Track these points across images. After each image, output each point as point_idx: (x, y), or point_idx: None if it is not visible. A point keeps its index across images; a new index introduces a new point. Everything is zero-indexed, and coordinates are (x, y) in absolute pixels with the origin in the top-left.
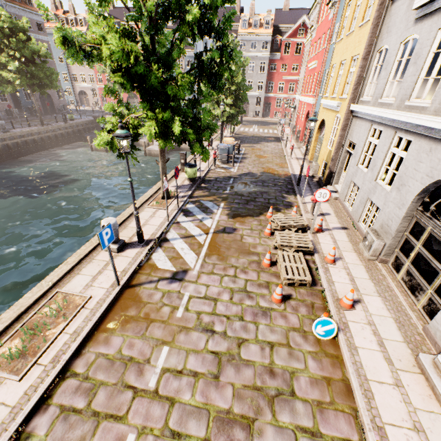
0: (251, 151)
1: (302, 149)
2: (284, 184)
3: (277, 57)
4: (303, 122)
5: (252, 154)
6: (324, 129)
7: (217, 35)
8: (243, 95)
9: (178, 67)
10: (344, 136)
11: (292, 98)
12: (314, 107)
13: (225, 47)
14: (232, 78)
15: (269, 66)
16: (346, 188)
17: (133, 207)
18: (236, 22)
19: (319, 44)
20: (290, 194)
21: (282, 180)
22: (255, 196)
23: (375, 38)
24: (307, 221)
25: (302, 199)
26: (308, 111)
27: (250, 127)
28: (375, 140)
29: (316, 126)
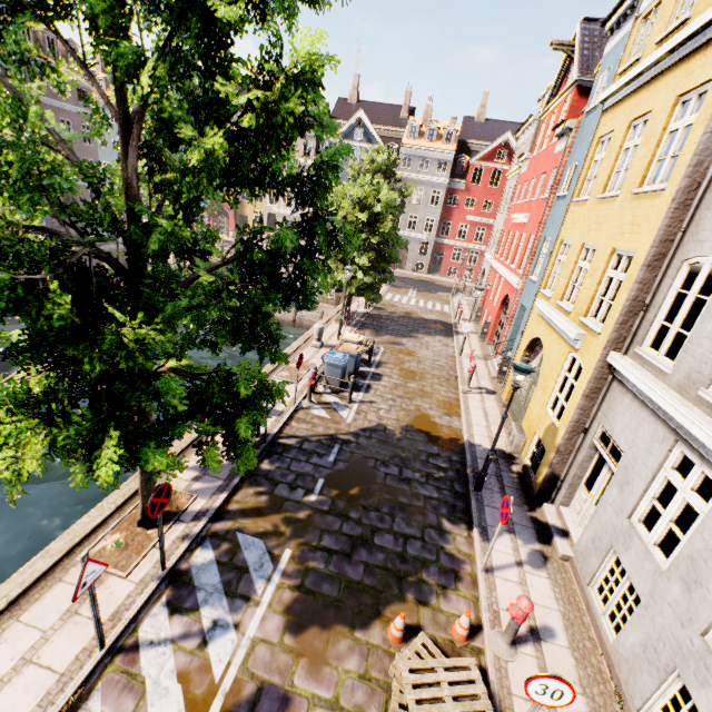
0: (394, 358)
1: (492, 366)
2: (449, 476)
3: (460, 186)
4: (496, 309)
5: (395, 365)
6: (540, 355)
7: (299, 192)
8: (392, 252)
9: (216, 236)
10: (589, 409)
11: (479, 251)
12: (519, 294)
13: (324, 216)
14: (375, 223)
15: (447, 198)
16: (594, 553)
17: (37, 565)
18: (400, 127)
19: (533, 187)
20: (458, 521)
21: (444, 459)
22: (375, 523)
23: (680, 230)
24: (495, 672)
25: (486, 550)
26: (506, 295)
27: (404, 292)
28: (693, 497)
29: (522, 341)
